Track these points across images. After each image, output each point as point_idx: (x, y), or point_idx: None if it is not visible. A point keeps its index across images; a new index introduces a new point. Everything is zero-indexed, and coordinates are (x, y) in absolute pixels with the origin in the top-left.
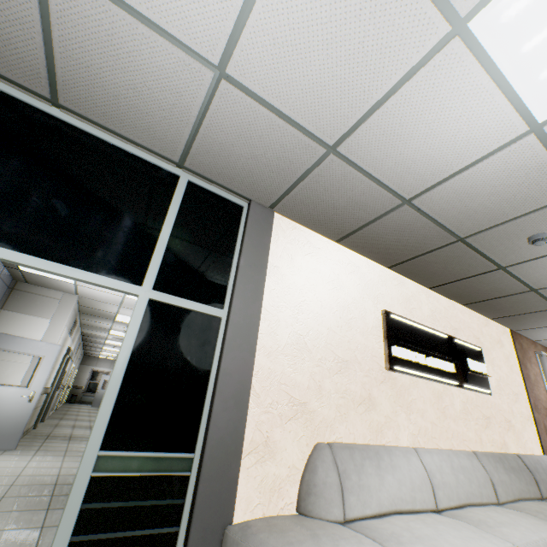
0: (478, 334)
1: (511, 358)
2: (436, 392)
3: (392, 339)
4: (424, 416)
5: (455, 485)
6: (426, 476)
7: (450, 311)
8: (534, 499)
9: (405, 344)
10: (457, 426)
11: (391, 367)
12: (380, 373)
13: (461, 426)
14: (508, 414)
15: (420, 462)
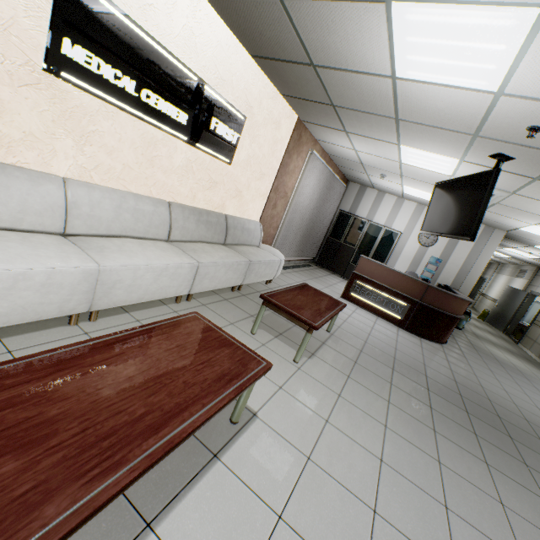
0: (254, 103)
1: (281, 144)
2: (149, 138)
3: (71, 28)
4: (114, 156)
5: (112, 220)
6: (60, 205)
7: (228, 54)
8: (217, 244)
9: (103, 51)
10: (168, 179)
11: (54, 72)
12: (28, 72)
13: (173, 181)
14: (244, 187)
15: (61, 192)
